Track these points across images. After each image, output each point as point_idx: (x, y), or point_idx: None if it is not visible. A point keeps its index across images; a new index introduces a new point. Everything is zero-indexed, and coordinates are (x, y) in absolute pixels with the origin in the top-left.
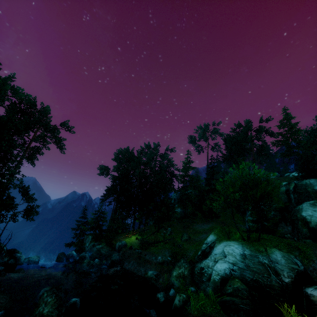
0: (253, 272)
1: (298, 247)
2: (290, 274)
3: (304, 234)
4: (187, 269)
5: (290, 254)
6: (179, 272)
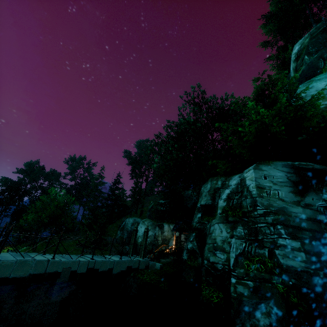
0: None
1: None
2: None
3: None
4: None
5: None
6: None
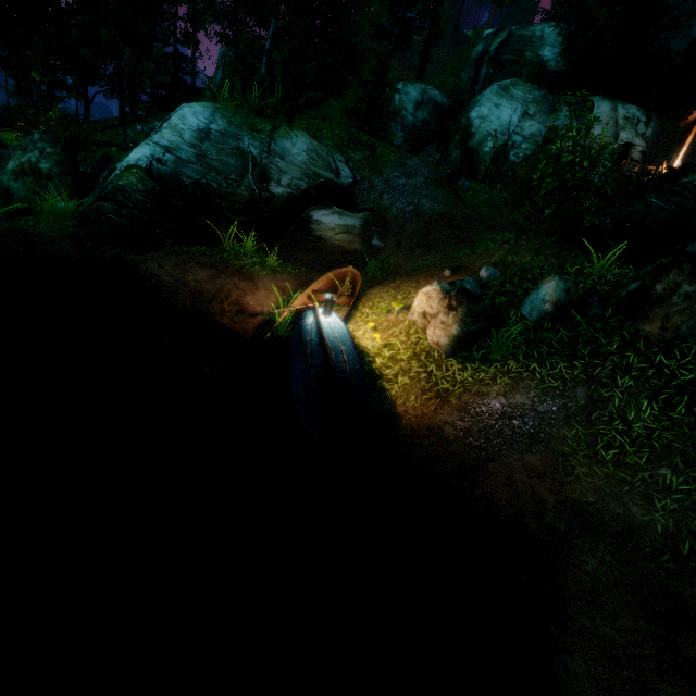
0: (209, 169)
1: (376, 148)
2: (298, 183)
3: (450, 163)
4: (51, 159)
5: (337, 152)
6: (21, 162)
